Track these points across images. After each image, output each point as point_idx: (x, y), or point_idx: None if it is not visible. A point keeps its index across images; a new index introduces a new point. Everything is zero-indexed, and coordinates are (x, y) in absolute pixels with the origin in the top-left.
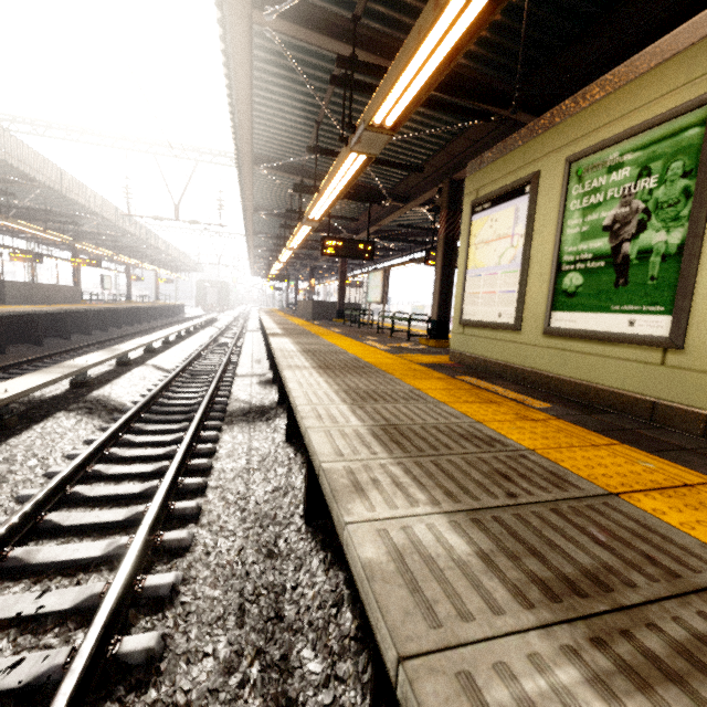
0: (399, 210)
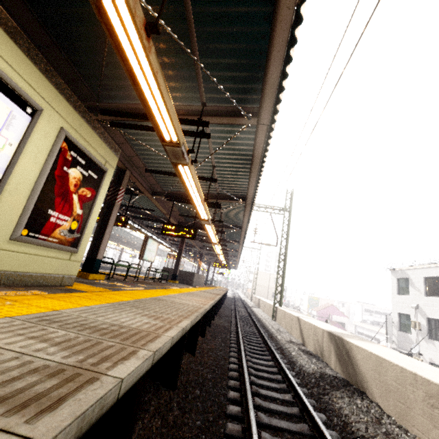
0: (150, 199)
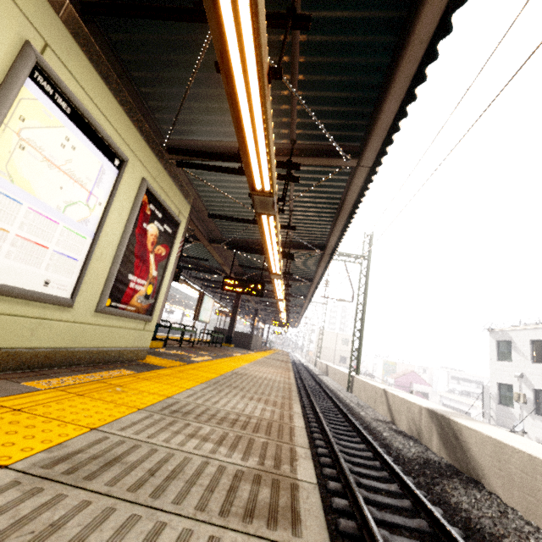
0: (207, 248)
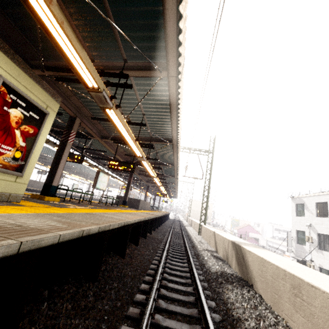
0: (100, 142)
